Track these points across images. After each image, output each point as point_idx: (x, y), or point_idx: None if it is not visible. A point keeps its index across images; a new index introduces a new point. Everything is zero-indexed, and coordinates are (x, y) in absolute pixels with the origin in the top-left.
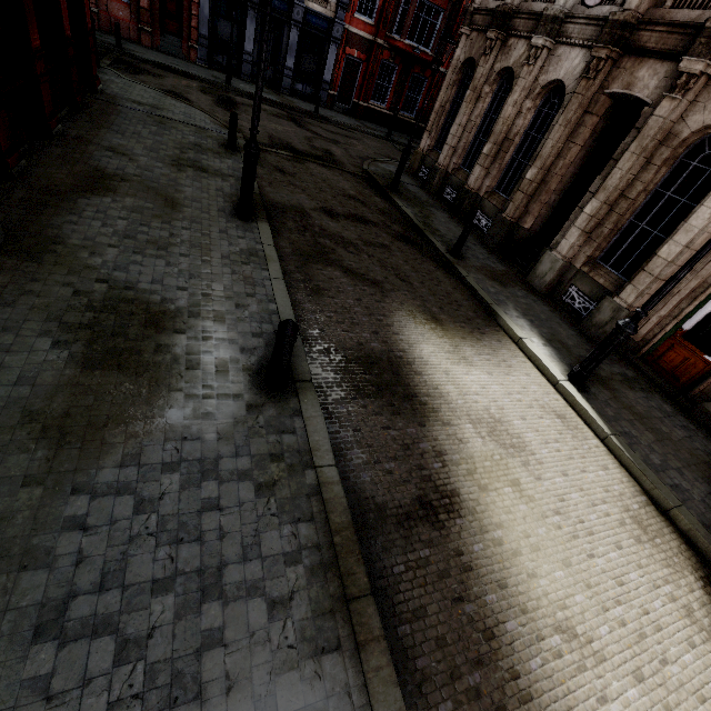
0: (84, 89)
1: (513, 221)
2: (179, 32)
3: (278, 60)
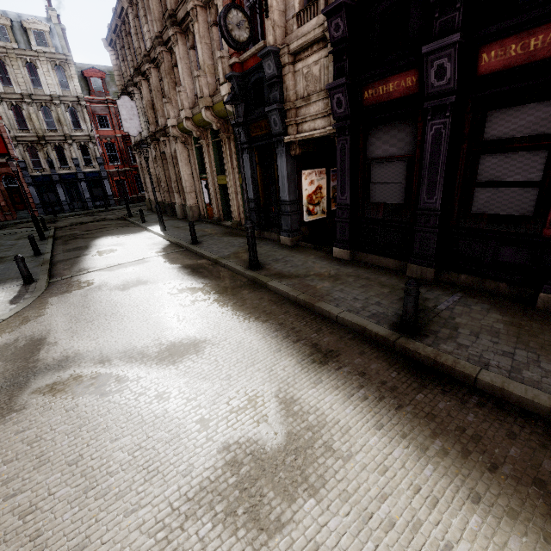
0: None
1: (170, 203)
2: (25, 208)
3: (81, 197)
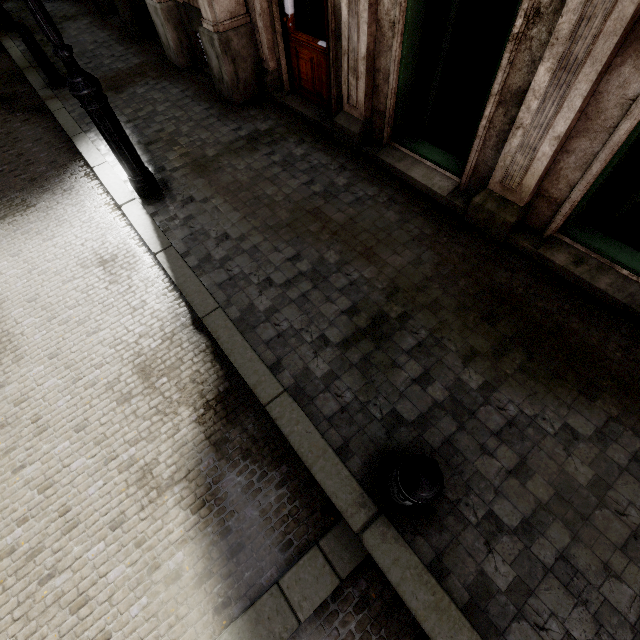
0: None
1: None
2: None
3: None
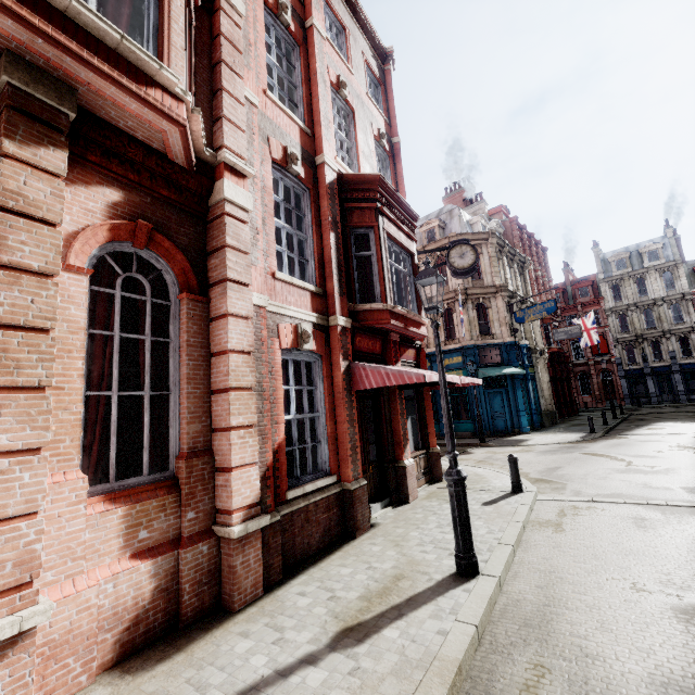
0: (573, 414)
1: None
2: (614, 397)
3: (672, 390)
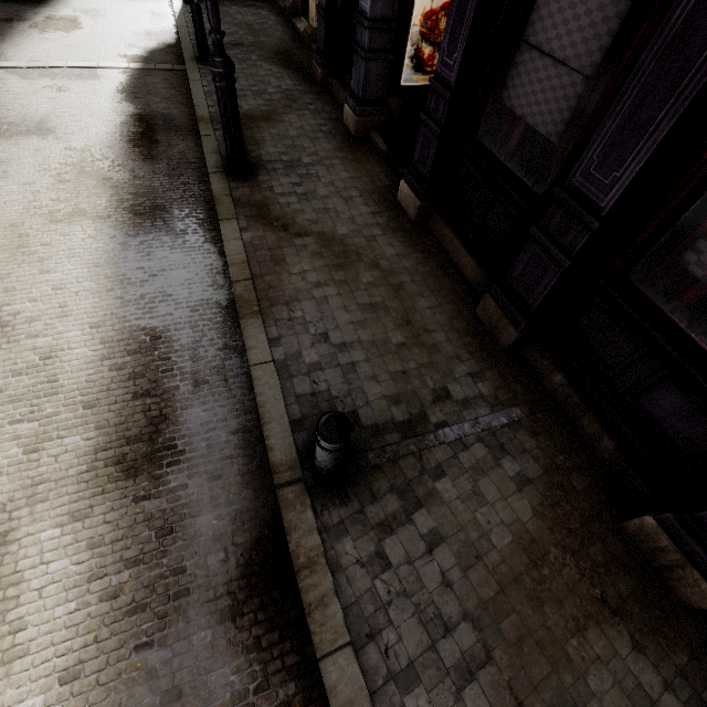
0: None
1: None
2: None
3: None
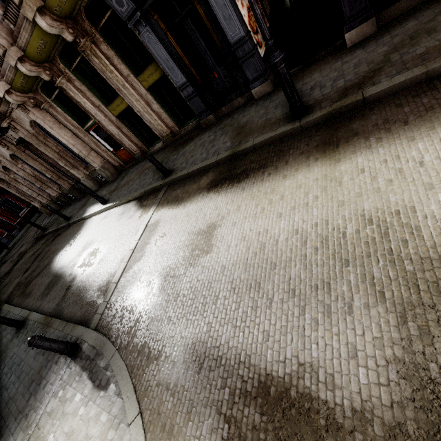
0: None
1: (71, 186)
2: None
3: None
